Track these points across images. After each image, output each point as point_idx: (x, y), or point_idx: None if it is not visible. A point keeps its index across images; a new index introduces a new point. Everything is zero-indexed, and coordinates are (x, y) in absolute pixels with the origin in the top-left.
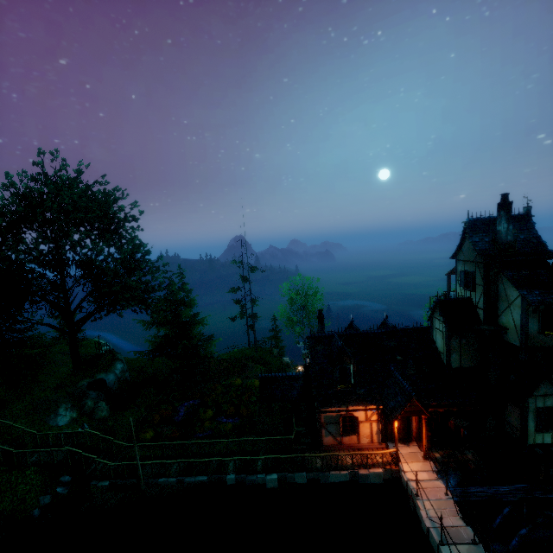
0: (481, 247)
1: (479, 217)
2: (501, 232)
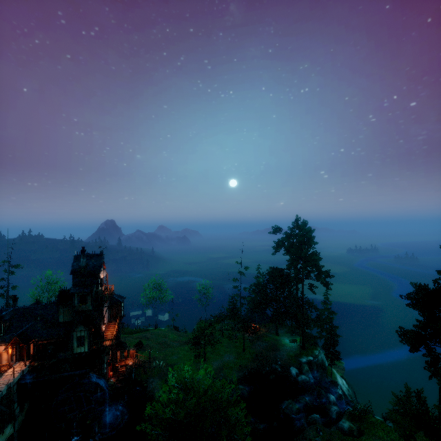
0: (75, 267)
1: (81, 254)
2: (81, 262)
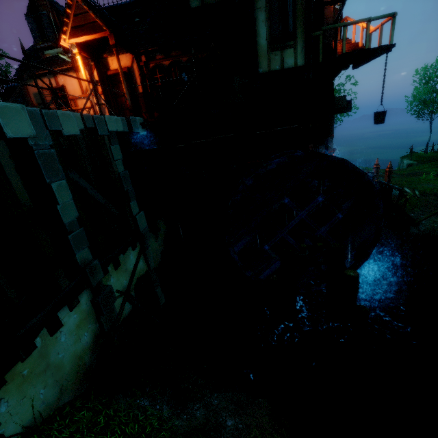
0: None
1: None
2: None
